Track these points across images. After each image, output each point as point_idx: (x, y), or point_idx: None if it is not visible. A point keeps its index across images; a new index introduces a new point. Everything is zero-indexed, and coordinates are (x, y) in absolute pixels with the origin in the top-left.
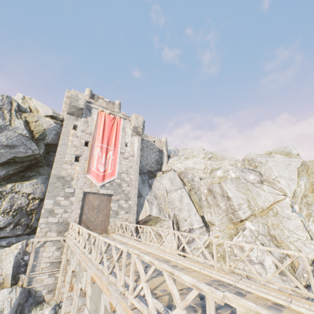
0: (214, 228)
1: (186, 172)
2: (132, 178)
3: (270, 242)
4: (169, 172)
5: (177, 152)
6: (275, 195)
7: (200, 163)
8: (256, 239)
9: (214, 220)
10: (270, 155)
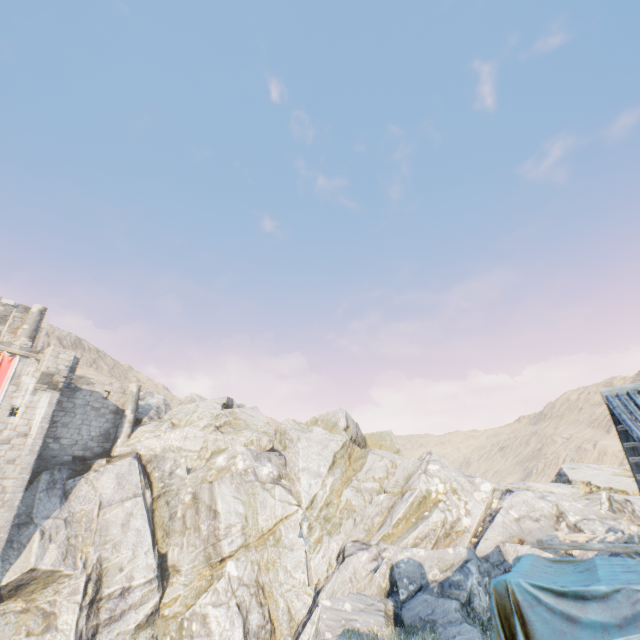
0: (177, 579)
1: (163, 457)
2: (9, 487)
3: (253, 598)
4: (122, 461)
5: (164, 411)
6: (287, 504)
7: (195, 437)
8: (233, 596)
9: (182, 561)
10: (310, 427)
